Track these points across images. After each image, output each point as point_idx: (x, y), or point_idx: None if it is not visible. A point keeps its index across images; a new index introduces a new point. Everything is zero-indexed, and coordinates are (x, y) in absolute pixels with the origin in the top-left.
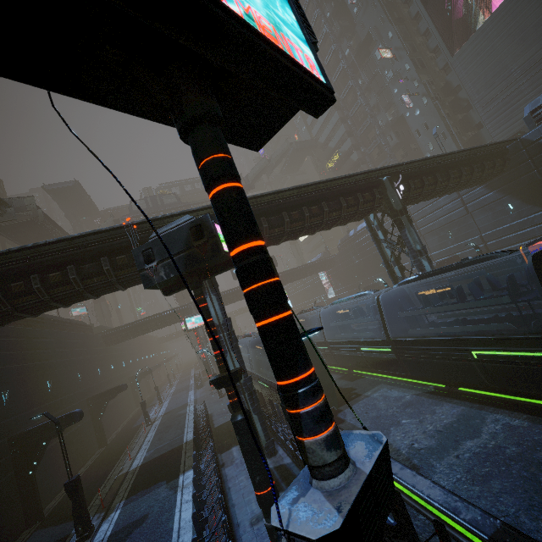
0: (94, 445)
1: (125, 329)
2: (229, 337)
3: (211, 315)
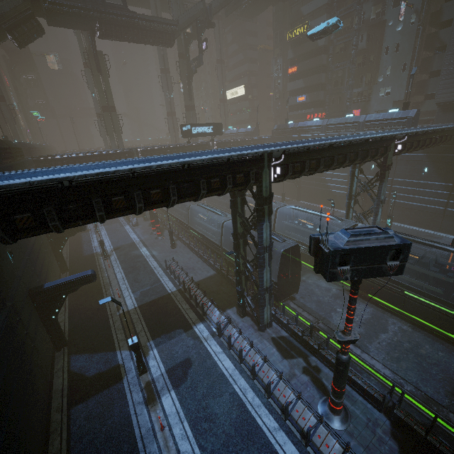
0: (57, 271)
1: (62, 159)
2: (269, 256)
3: (263, 239)
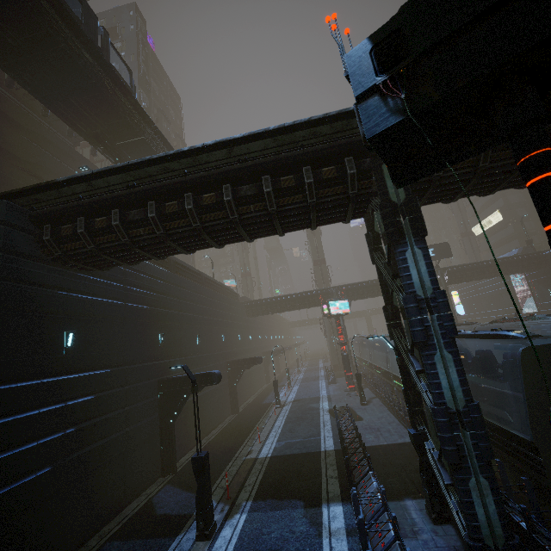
0: (227, 408)
1: (266, 303)
2: (440, 323)
3: (411, 280)
